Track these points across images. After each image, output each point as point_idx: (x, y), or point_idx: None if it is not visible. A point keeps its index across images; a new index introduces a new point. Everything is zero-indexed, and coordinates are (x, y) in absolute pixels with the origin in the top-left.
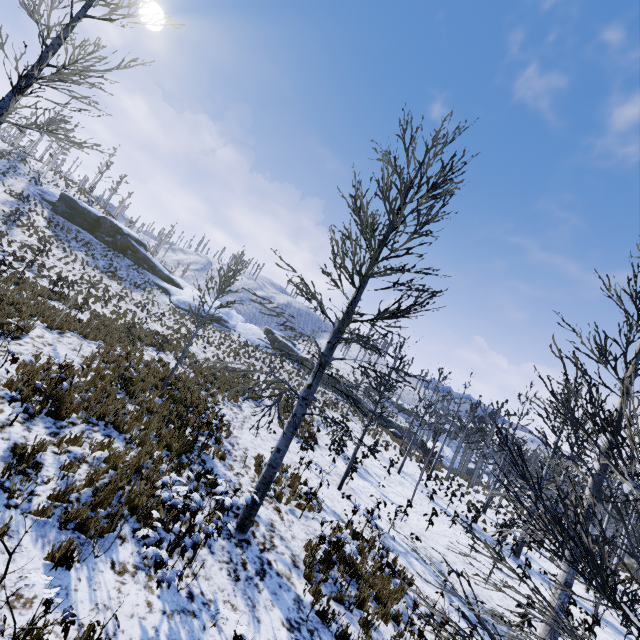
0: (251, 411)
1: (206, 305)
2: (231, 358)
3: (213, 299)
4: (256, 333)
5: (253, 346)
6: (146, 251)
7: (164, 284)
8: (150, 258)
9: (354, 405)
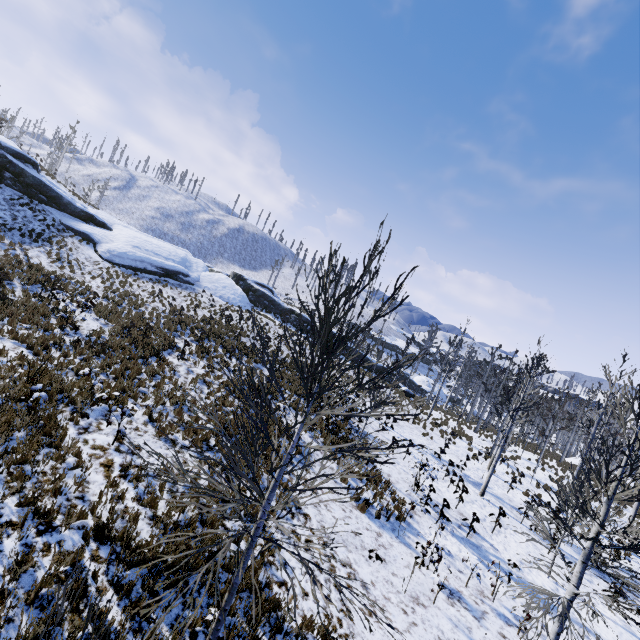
0: (313, 501)
1: (153, 254)
2: (218, 349)
3: (159, 241)
4: (227, 285)
5: (230, 308)
6: (38, 171)
7: (81, 226)
8: (47, 184)
9: (353, 360)
